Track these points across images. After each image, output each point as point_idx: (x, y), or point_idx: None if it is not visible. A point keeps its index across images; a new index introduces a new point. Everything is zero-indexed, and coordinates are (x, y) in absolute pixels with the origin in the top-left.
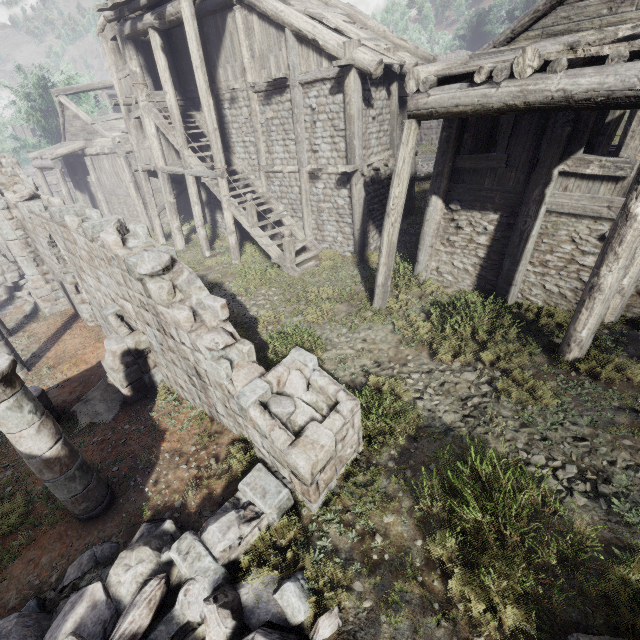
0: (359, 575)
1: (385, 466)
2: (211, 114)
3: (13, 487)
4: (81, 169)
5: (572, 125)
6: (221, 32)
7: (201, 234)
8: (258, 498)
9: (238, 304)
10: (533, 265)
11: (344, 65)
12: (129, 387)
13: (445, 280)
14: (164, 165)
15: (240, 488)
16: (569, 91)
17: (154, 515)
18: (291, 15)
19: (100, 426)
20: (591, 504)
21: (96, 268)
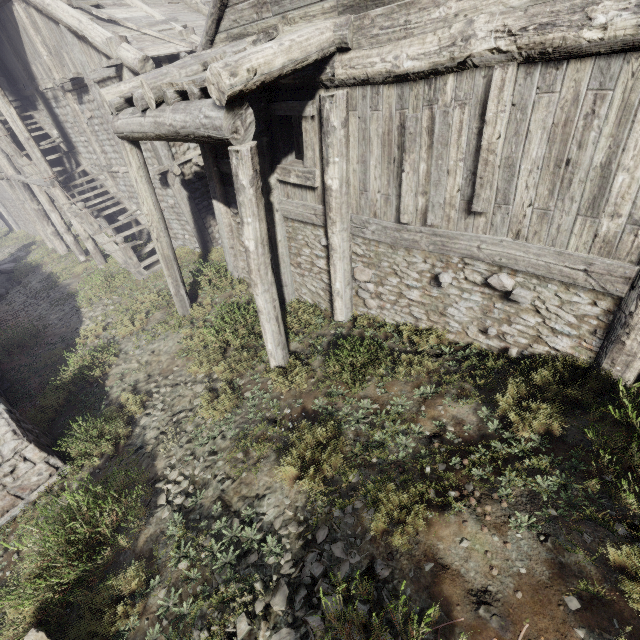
0: None
1: (71, 487)
2: (17, 124)
3: None
4: None
5: (267, 135)
6: (16, 26)
7: (68, 240)
8: None
9: (78, 317)
10: (294, 267)
11: (112, 65)
12: None
13: None
14: (15, 173)
15: None
16: (175, 127)
17: None
18: (57, 9)
19: None
20: (170, 517)
21: None
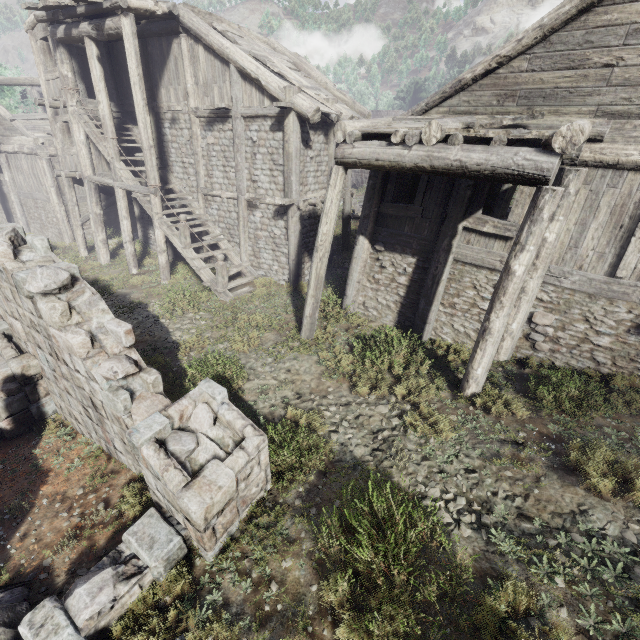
0: (248, 631)
1: (291, 505)
2: (147, 131)
3: None
4: None
5: (472, 189)
6: (166, 55)
7: (128, 250)
8: (144, 549)
9: (161, 327)
10: (444, 306)
11: (284, 107)
12: (9, 419)
13: (370, 314)
14: (92, 174)
15: (124, 539)
16: (464, 162)
17: (13, 578)
18: (236, 53)
19: None
20: (474, 535)
21: None
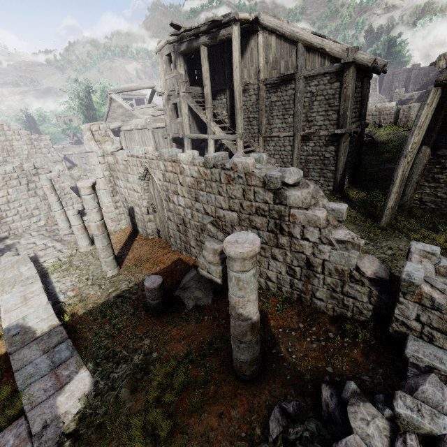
0: None
1: None
2: (240, 97)
3: (157, 353)
4: None
5: None
6: (244, 48)
7: None
8: (438, 363)
9: None
10: None
11: (348, 62)
12: (222, 278)
13: (428, 207)
14: (189, 133)
15: (411, 355)
16: None
17: (314, 378)
18: (304, 34)
19: (204, 307)
20: None
21: (199, 189)
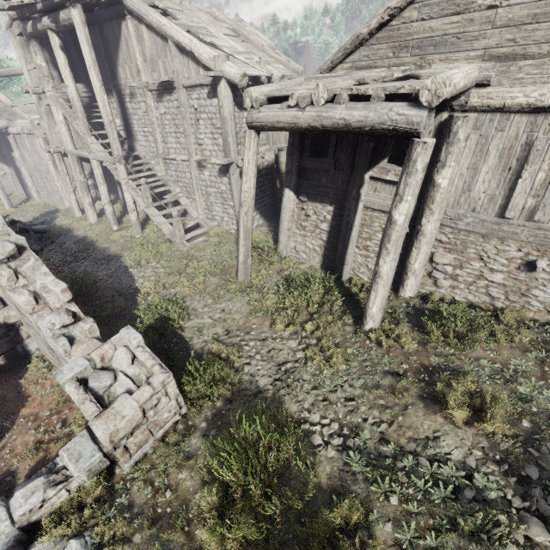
0: (143, 527)
1: (198, 426)
2: (106, 108)
3: None
4: (6, 145)
5: (375, 141)
6: (118, 37)
7: (108, 210)
8: (72, 463)
9: (128, 276)
10: (359, 249)
11: (214, 75)
12: (2, 356)
13: (301, 257)
14: (73, 148)
15: (60, 454)
16: (347, 120)
17: None
18: (172, 29)
19: None
20: (337, 456)
21: None
